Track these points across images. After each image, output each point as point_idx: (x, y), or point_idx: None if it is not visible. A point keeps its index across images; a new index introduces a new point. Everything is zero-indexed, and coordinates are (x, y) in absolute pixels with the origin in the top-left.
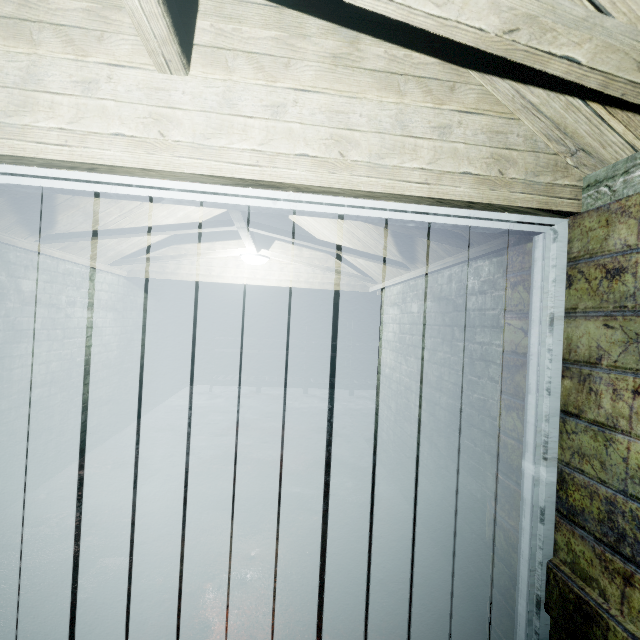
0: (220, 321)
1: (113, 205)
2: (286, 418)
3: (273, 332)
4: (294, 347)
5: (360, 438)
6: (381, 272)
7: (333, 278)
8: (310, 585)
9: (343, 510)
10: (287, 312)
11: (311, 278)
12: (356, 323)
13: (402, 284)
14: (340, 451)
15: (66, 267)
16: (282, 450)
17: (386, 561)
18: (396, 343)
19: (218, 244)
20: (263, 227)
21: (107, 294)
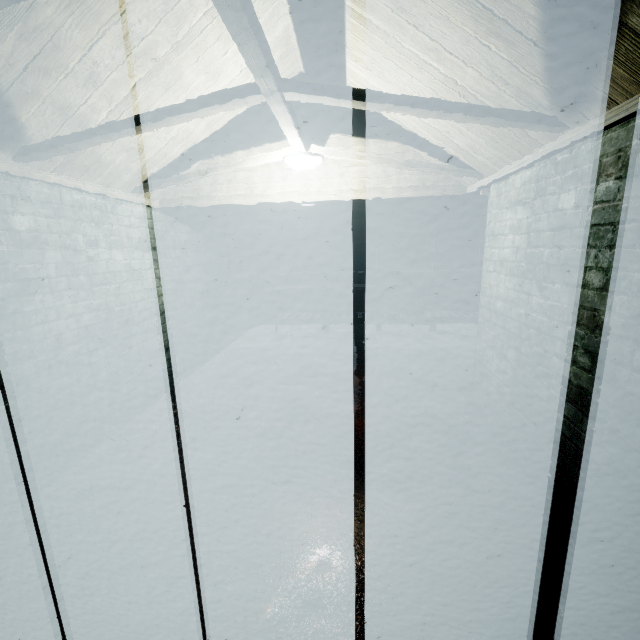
0: (279, 255)
1: (93, 91)
2: (358, 361)
3: (338, 263)
4: (363, 279)
5: (452, 387)
6: (495, 153)
7: (413, 180)
8: (409, 633)
9: (443, 497)
10: (352, 238)
11: (382, 183)
12: (438, 244)
13: (536, 165)
14: (428, 405)
15: (74, 197)
16: (356, 403)
17: (524, 598)
18: (519, 263)
19: (257, 151)
20: (304, 87)
21: (139, 230)
